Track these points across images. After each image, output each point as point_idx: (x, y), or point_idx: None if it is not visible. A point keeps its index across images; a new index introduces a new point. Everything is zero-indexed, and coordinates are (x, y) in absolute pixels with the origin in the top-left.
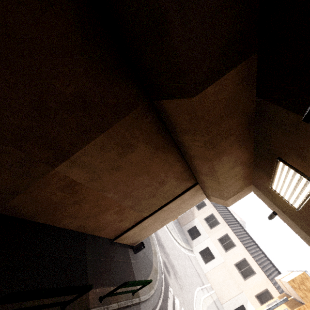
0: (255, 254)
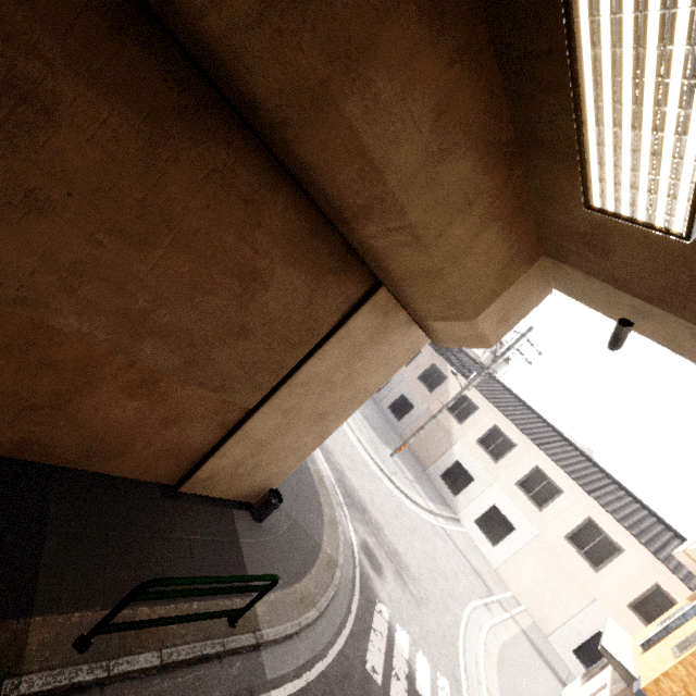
0: (614, 505)
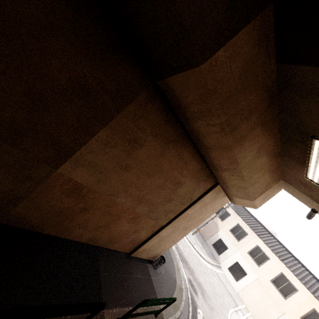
0: (293, 268)
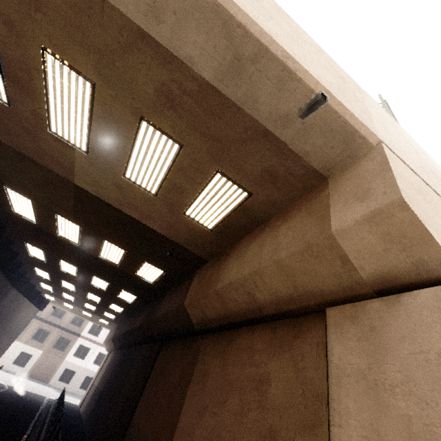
0: None
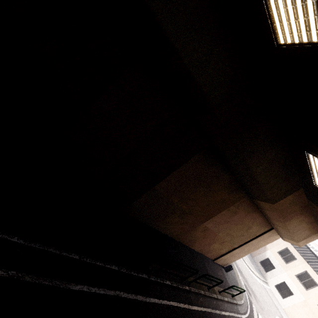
0: None
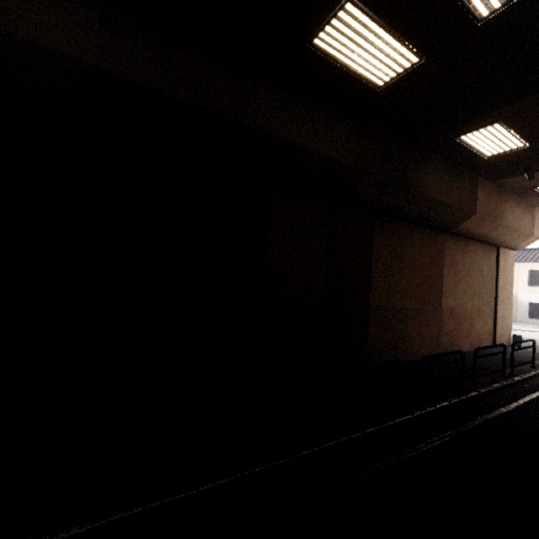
0: None
